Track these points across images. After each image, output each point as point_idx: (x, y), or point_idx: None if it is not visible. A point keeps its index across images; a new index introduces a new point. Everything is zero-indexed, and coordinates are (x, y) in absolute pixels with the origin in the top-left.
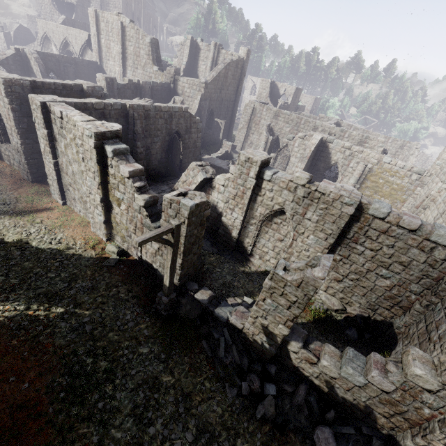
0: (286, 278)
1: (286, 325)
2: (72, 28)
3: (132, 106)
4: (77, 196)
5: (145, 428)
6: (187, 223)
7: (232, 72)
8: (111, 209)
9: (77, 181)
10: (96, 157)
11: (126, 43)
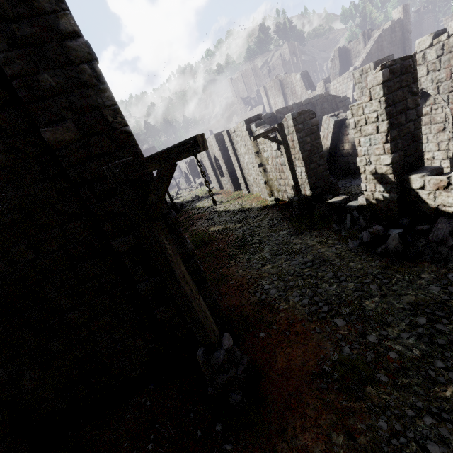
0: (360, 102)
1: (386, 153)
2: (254, 109)
3: (277, 111)
4: (252, 181)
5: (275, 257)
6: (295, 130)
7: (388, 41)
8: (266, 171)
9: (249, 168)
10: (249, 136)
11: (285, 91)
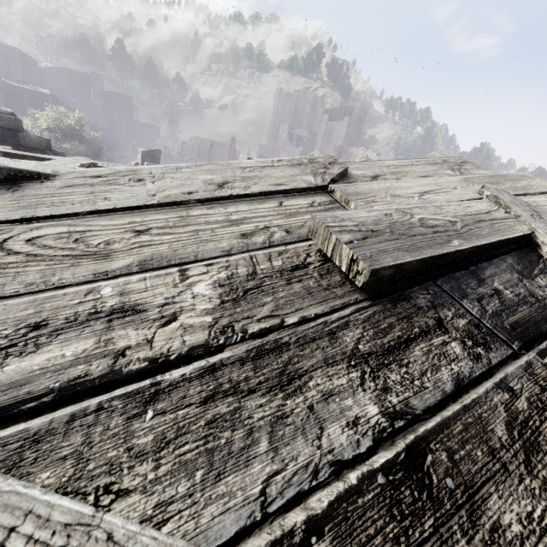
0: None
1: None
2: None
3: None
4: None
5: None
6: None
7: None
8: None
9: None
10: None
11: None
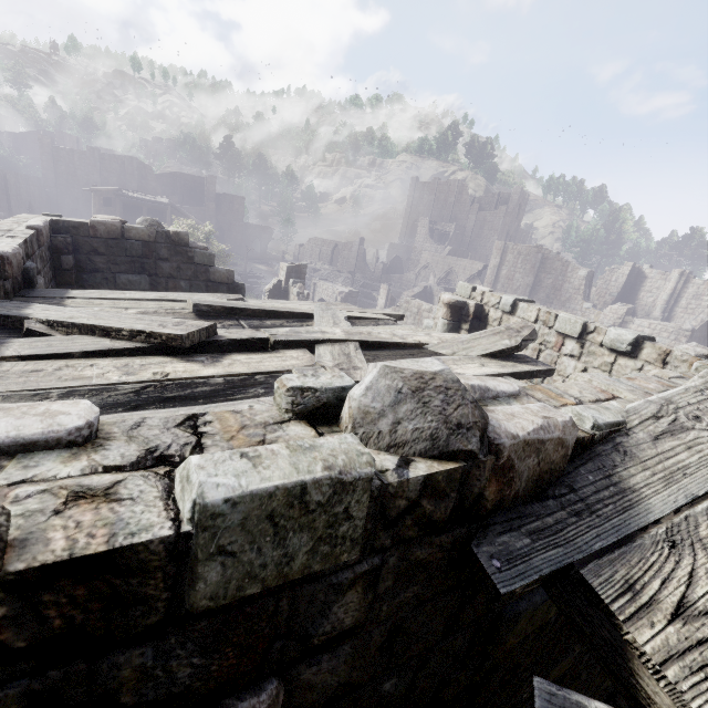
0: None
1: None
2: (463, 259)
3: None
4: None
5: None
6: None
7: None
8: None
9: None
10: None
11: (541, 275)
